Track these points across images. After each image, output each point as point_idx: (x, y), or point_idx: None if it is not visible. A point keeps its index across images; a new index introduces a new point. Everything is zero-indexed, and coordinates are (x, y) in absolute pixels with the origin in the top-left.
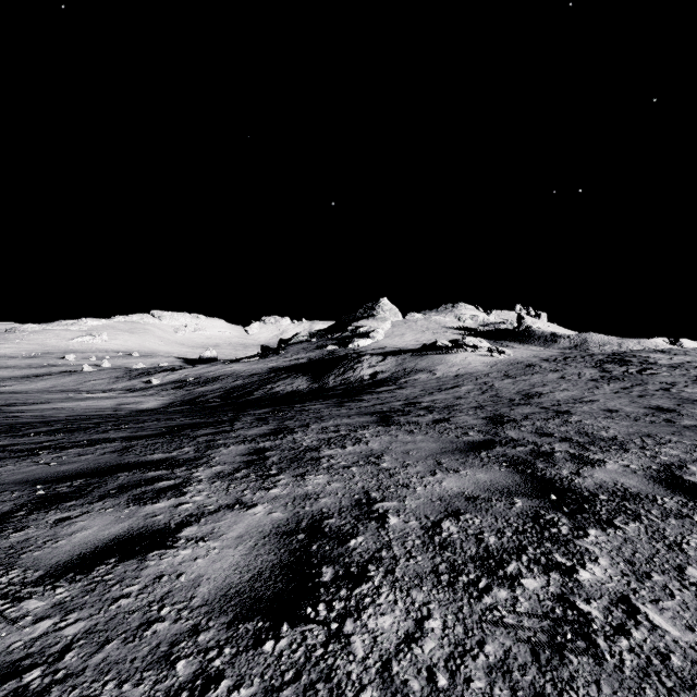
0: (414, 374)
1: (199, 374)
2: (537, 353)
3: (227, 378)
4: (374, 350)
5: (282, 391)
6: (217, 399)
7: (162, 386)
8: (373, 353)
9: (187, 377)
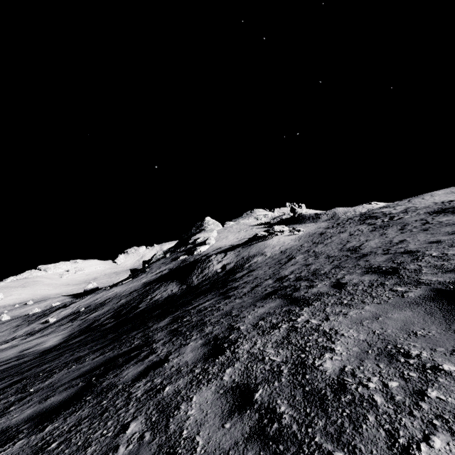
0: (252, 259)
1: (88, 303)
2: (318, 226)
3: (112, 300)
4: (214, 251)
5: (161, 298)
6: (110, 319)
7: (59, 322)
8: (215, 253)
9: (79, 308)
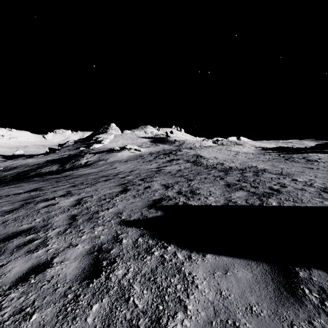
0: (100, 161)
1: (7, 165)
2: (154, 150)
3: (21, 167)
4: (95, 150)
5: (44, 172)
6: (11, 177)
7: None
8: (92, 152)
9: (0, 167)
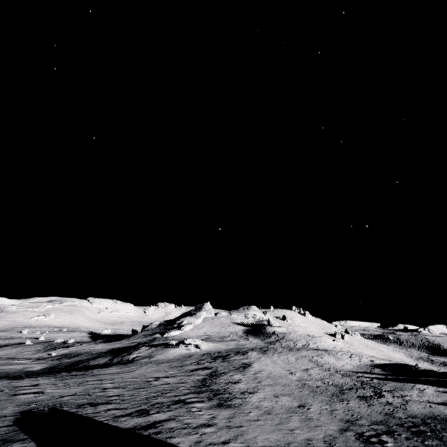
0: (145, 358)
1: (77, 350)
2: (219, 348)
3: (84, 354)
4: (159, 341)
5: (92, 364)
6: (63, 367)
7: (54, 357)
8: (151, 344)
9: (70, 352)
